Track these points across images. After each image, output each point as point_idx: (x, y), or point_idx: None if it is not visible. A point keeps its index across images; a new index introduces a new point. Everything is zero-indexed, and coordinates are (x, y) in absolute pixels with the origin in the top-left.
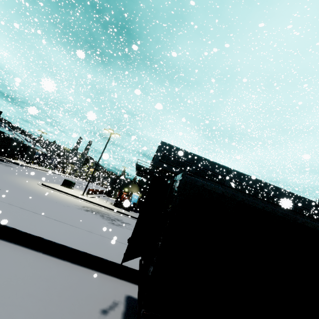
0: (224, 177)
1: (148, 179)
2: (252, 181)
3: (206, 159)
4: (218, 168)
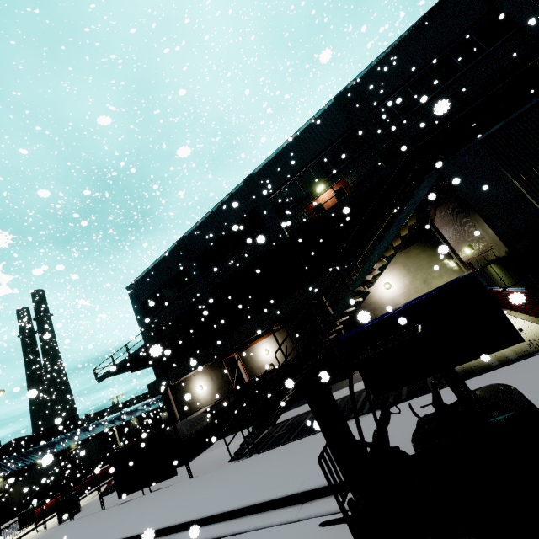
0: (255, 210)
1: (155, 372)
2: (319, 130)
3: (198, 224)
4: (229, 210)
